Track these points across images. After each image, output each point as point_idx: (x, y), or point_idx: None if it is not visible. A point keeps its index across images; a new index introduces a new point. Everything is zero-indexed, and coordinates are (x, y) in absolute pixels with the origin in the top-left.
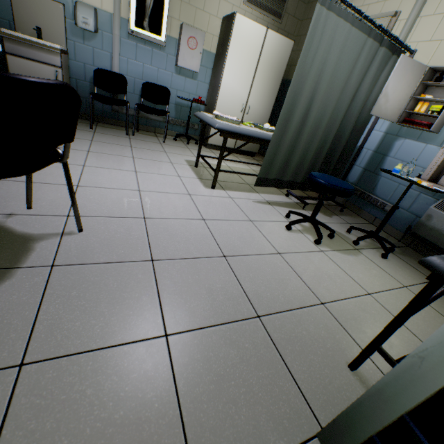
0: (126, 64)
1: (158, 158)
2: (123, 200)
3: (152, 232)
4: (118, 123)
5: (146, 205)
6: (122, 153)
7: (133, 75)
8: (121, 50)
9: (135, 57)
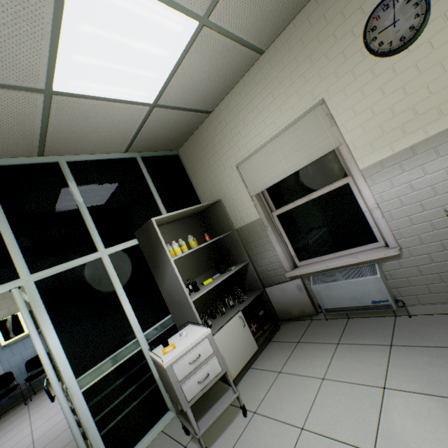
0: (8, 363)
1: (50, 401)
2: (21, 445)
3: (37, 444)
4: (18, 401)
5: (36, 435)
6: (21, 420)
7: (16, 364)
8: (2, 359)
9: (13, 354)
